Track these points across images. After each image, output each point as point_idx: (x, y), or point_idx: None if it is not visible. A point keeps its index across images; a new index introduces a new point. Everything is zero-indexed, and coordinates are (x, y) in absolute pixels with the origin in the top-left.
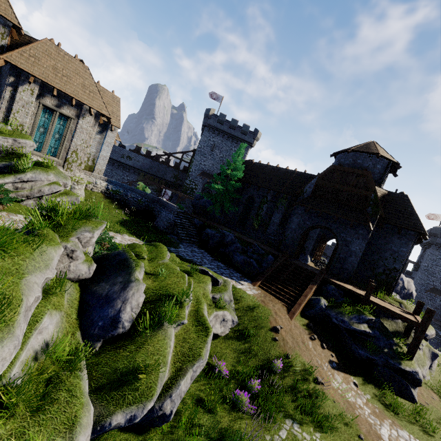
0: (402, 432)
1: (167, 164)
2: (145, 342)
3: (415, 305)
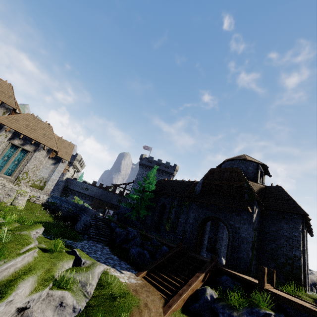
0: None
1: (113, 192)
2: None
3: None
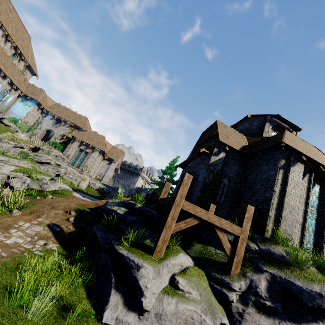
0: None
1: None
2: None
3: None
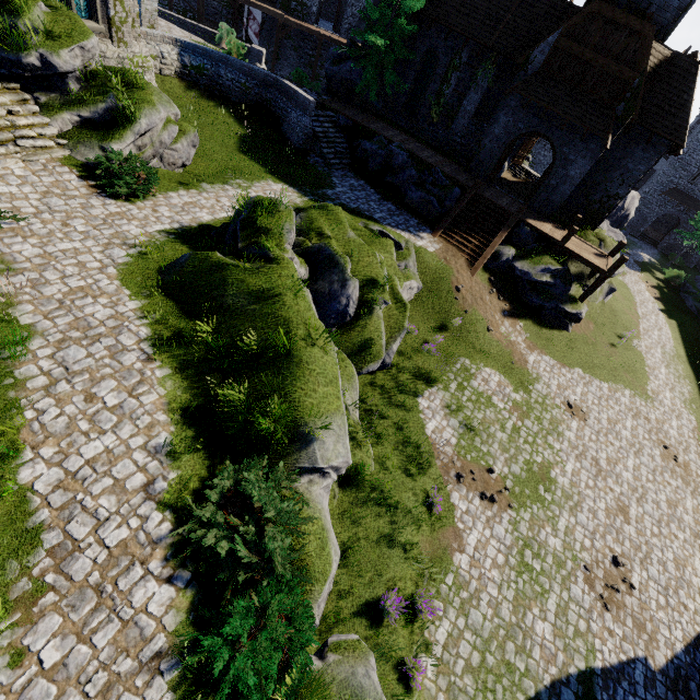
0: (545, 357)
1: None
2: (366, 324)
3: (621, 235)
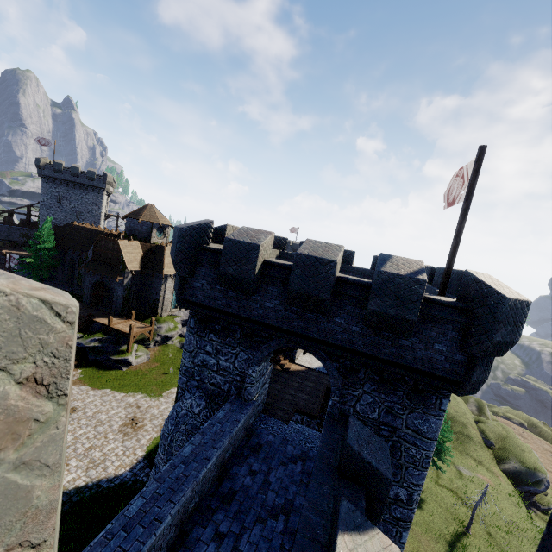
0: (83, 387)
1: (9, 223)
2: None
3: None
